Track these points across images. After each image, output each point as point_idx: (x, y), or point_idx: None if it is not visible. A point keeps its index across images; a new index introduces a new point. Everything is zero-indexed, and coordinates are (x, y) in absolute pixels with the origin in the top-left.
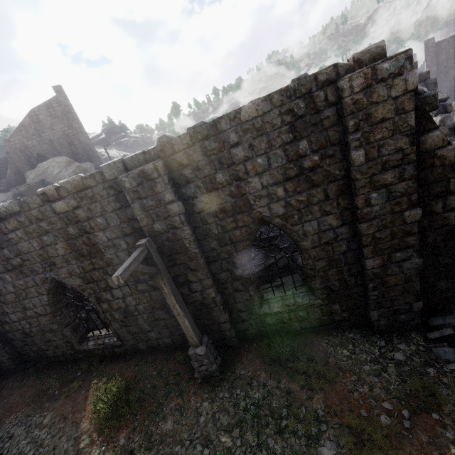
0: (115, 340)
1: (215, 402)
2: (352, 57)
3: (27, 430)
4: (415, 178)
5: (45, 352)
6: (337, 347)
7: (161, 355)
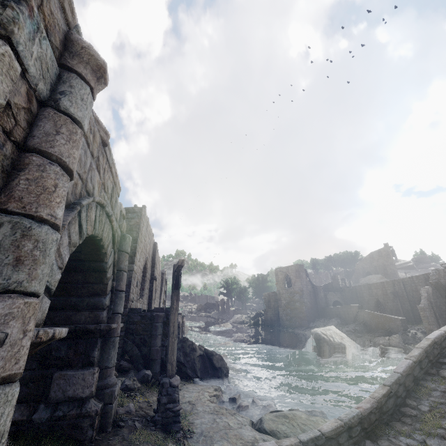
0: None
1: None
2: None
3: None
4: None
5: None
6: None
7: None
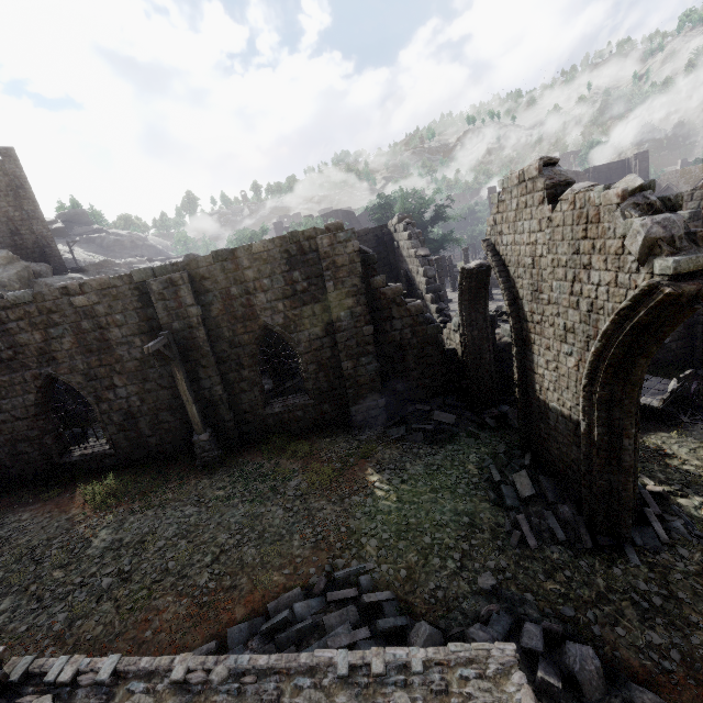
0: (108, 448)
1: (213, 478)
2: (325, 226)
3: (1, 526)
4: (367, 305)
5: (9, 470)
6: (324, 438)
7: (159, 461)
